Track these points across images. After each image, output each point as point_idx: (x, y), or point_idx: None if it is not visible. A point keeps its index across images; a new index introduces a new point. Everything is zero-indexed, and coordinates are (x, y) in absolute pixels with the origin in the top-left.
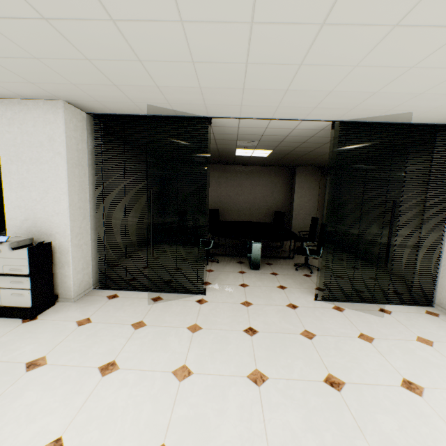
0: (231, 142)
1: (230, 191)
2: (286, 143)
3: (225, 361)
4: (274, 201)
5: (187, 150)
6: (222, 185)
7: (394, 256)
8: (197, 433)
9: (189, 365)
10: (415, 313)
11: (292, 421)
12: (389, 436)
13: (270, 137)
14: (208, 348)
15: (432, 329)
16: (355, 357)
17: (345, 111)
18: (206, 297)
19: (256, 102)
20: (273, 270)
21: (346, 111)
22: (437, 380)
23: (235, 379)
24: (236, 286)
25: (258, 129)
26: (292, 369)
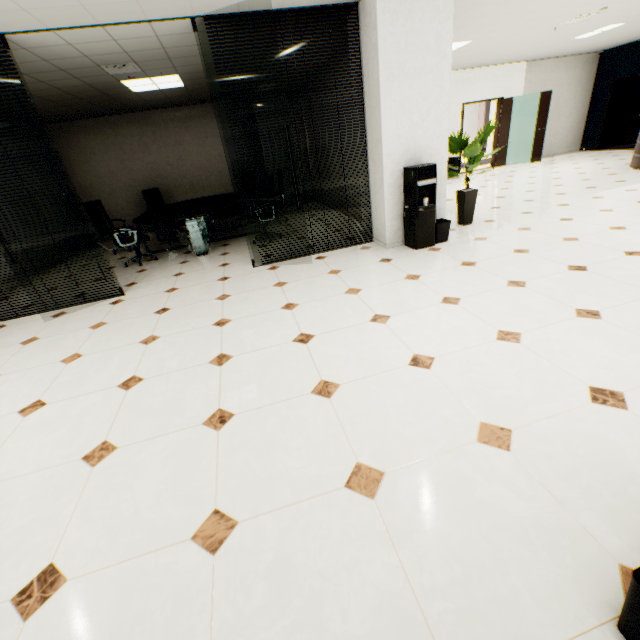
0: (95, 71)
1: (168, 157)
2: (179, 60)
3: (122, 339)
4: (238, 159)
5: (43, 95)
6: (152, 147)
7: (360, 199)
8: (74, 385)
9: (82, 352)
10: (349, 252)
11: (166, 355)
12: (243, 339)
13: (142, 54)
14: (107, 335)
15: (351, 261)
16: (257, 301)
17: (186, 1)
18: (125, 297)
19: (39, 2)
20: (226, 251)
21: (187, 1)
22: (316, 296)
23: (126, 347)
24: (169, 277)
25: (107, 45)
26: (188, 326)
